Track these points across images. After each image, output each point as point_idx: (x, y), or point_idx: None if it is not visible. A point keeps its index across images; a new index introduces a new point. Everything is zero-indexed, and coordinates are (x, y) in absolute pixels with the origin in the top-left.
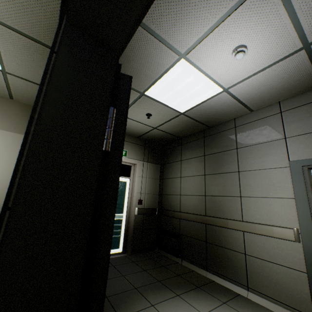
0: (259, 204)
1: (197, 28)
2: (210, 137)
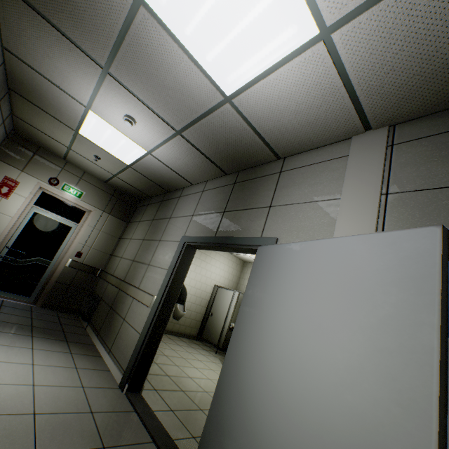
0: (153, 273)
1: (83, 90)
2: (165, 202)
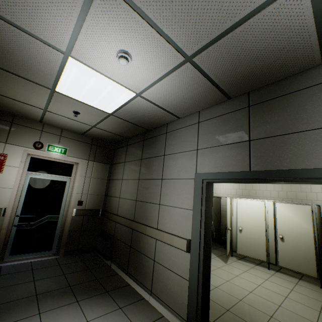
0: (170, 213)
1: (60, 25)
2: (148, 141)
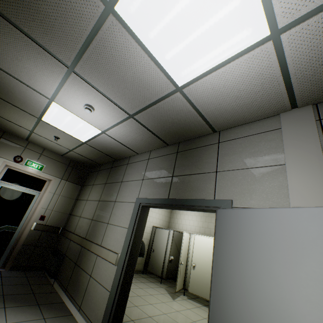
0: (113, 231)
1: (48, 85)
2: (114, 168)
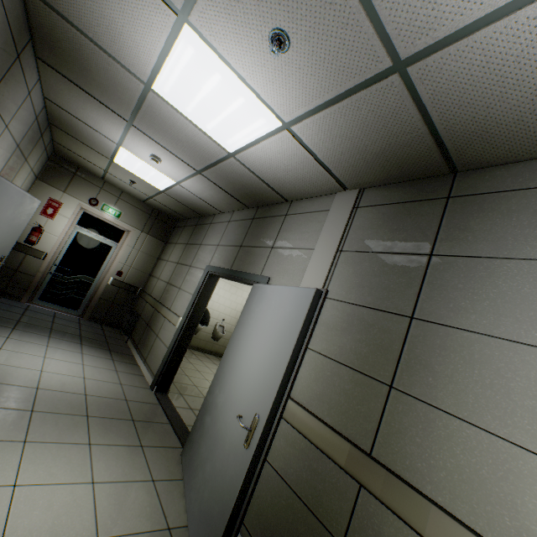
0: (182, 297)
1: (113, 133)
2: (198, 227)
